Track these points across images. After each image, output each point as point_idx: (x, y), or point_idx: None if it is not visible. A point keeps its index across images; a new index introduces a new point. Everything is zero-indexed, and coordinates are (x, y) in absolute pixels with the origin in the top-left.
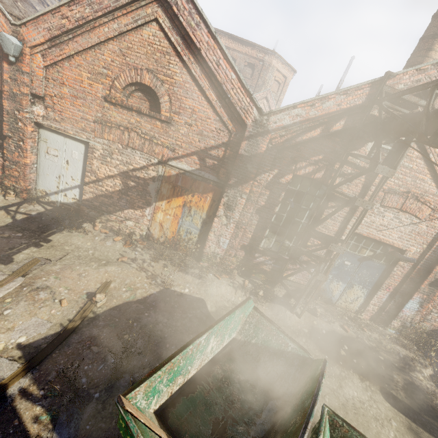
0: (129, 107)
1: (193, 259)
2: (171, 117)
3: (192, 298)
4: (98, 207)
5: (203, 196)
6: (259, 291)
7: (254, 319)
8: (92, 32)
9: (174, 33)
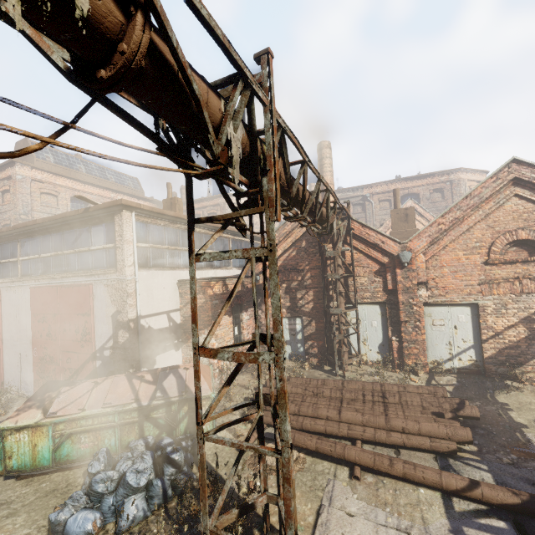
0: (513, 261)
1: None
2: None
3: None
4: (505, 361)
5: None
6: None
7: None
8: (461, 224)
9: None
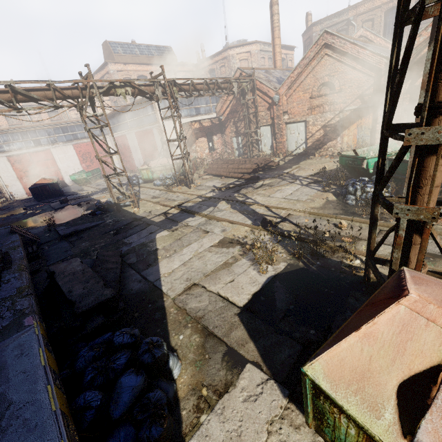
0: (320, 96)
1: None
2: (341, 88)
3: None
4: (314, 147)
5: (367, 117)
6: None
7: None
8: (301, 76)
9: (335, 54)
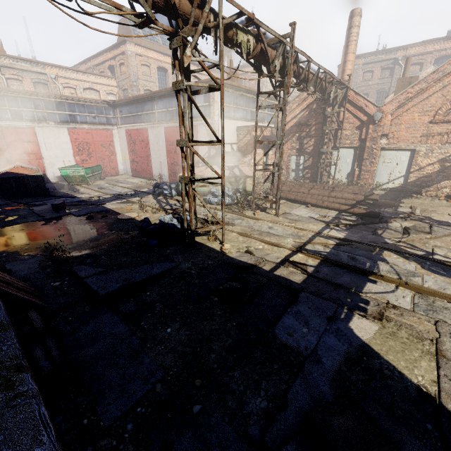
0: (448, 121)
1: None
2: None
3: None
4: (419, 184)
5: None
6: None
7: None
8: (424, 93)
9: None
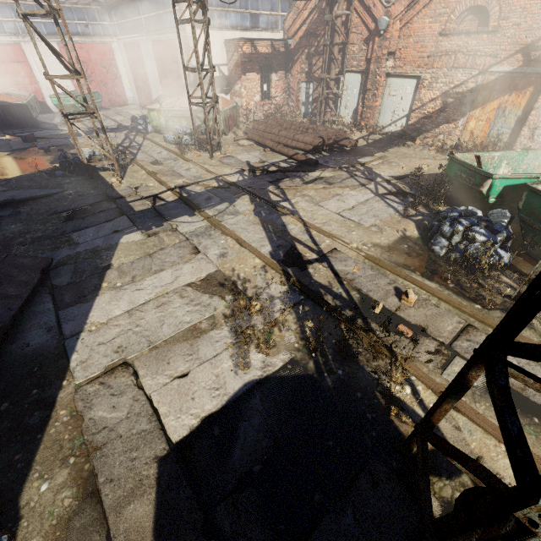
0: (459, 33)
1: None
2: (498, 25)
3: None
4: (419, 128)
5: (522, 92)
6: None
7: None
8: None
9: None
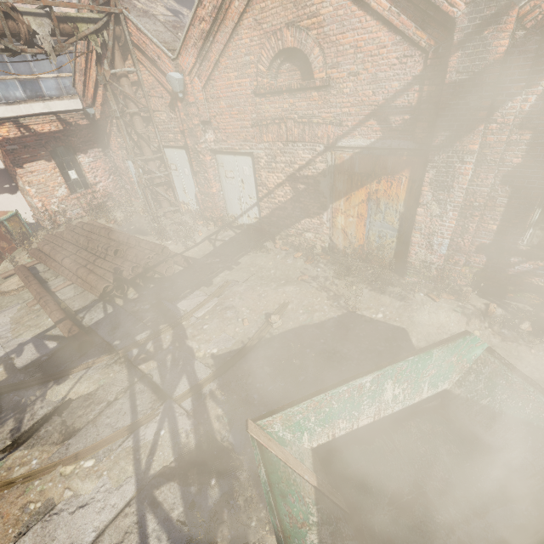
0: (278, 91)
1: (394, 273)
2: (328, 76)
3: (387, 326)
4: (276, 222)
5: (394, 178)
6: (521, 322)
7: (486, 367)
8: (226, 18)
9: None
